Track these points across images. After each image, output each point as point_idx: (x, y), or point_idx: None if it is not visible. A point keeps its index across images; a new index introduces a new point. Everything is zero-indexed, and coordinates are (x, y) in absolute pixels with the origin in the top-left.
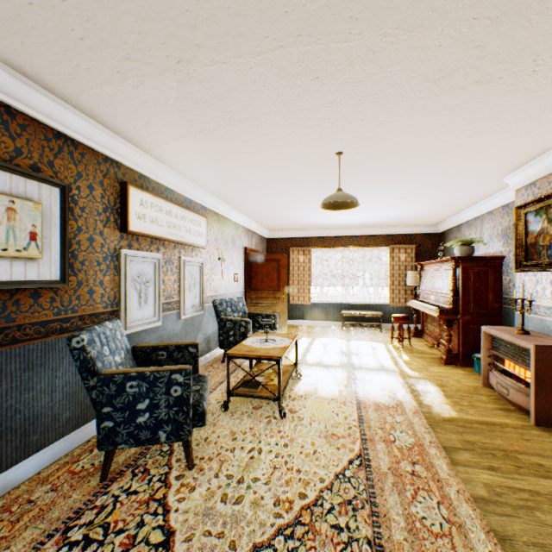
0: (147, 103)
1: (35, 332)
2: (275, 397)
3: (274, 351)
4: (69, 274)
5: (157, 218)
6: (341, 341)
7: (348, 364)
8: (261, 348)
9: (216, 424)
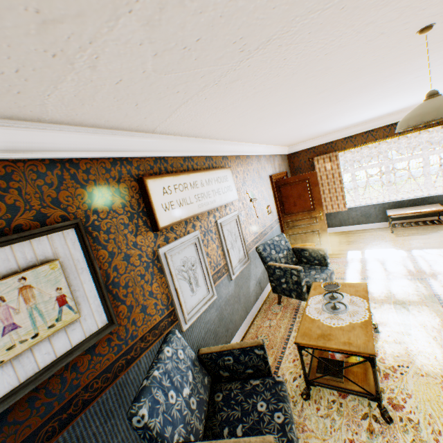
0: (121, 83)
1: (103, 382)
2: (371, 396)
3: (356, 337)
4: (114, 313)
5: (183, 198)
6: (399, 253)
7: (430, 296)
8: (335, 329)
9: (304, 427)
